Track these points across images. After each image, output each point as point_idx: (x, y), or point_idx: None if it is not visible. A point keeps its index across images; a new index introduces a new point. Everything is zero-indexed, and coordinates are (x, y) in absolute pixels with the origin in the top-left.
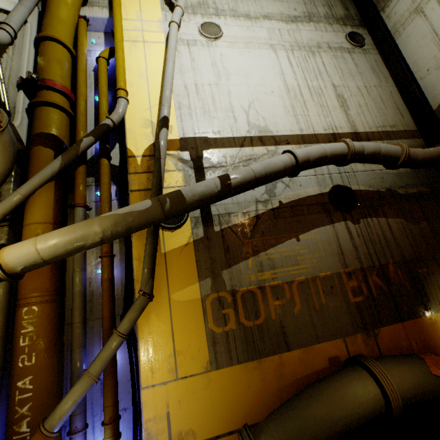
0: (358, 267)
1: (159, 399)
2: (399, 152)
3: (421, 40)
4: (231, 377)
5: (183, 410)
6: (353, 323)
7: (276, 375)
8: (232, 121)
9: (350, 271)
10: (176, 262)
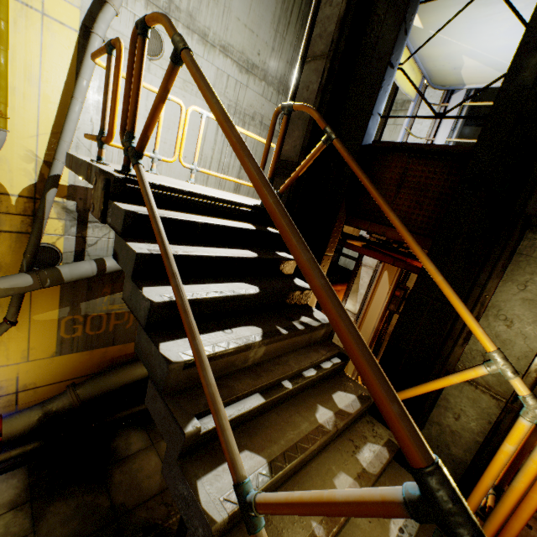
0: None
1: (12, 371)
2: None
3: None
4: (70, 359)
5: (30, 375)
6: None
7: (101, 357)
8: None
9: None
10: (41, 295)
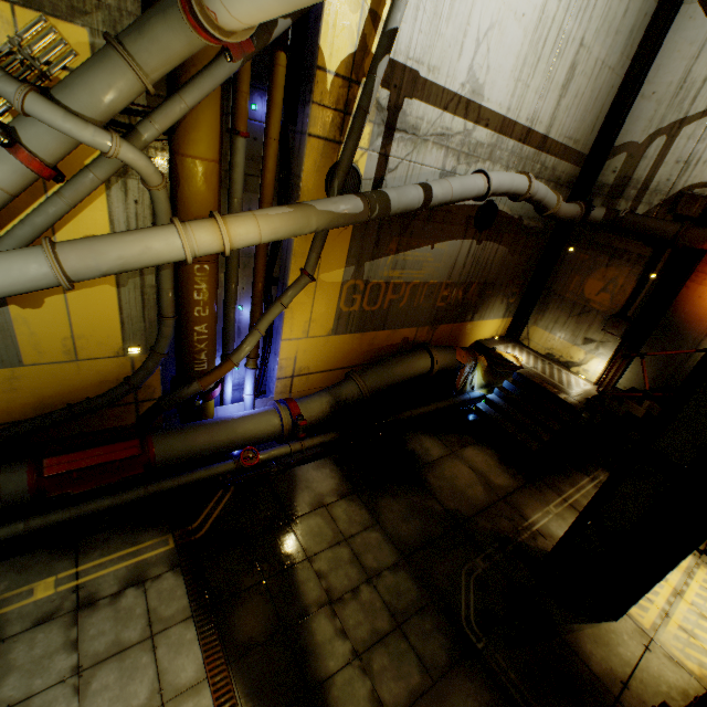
0: (456, 282)
1: (292, 348)
2: (552, 207)
3: (689, 44)
4: (342, 341)
5: (306, 356)
6: (429, 320)
7: (369, 344)
8: (456, 55)
9: (450, 283)
10: (332, 244)
